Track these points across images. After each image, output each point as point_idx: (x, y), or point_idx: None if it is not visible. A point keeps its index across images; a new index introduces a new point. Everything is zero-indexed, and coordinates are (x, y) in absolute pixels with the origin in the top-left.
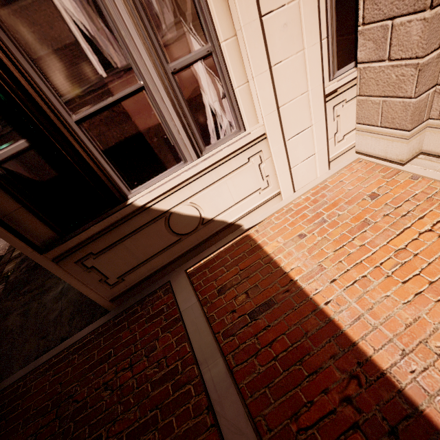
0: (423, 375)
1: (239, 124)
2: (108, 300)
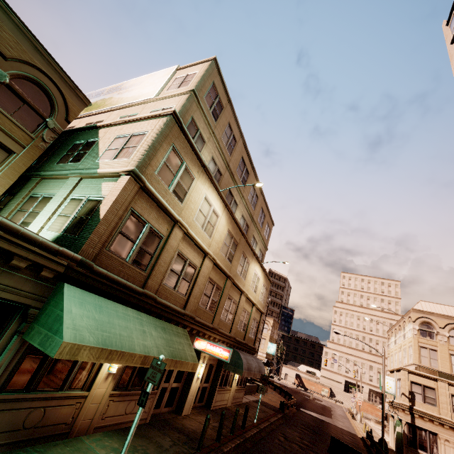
0: None
1: None
2: None
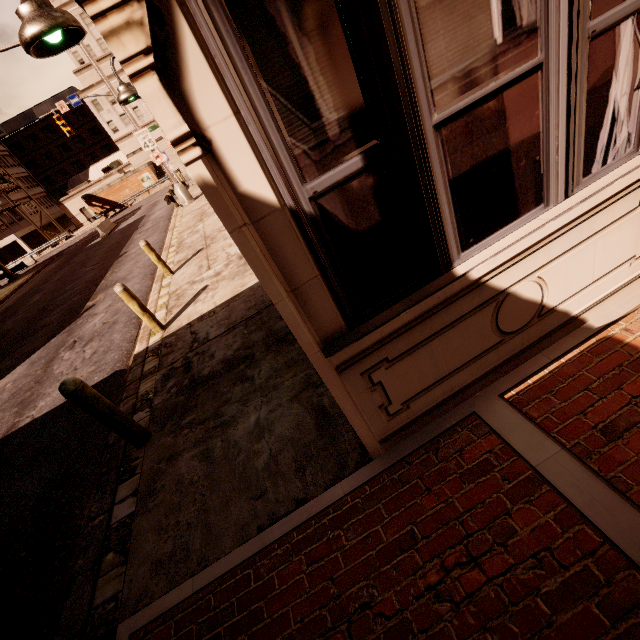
0: None
1: (639, 138)
2: (377, 440)
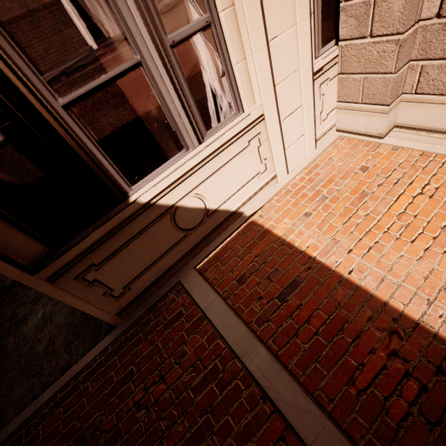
0: None
1: (238, 105)
2: (114, 314)
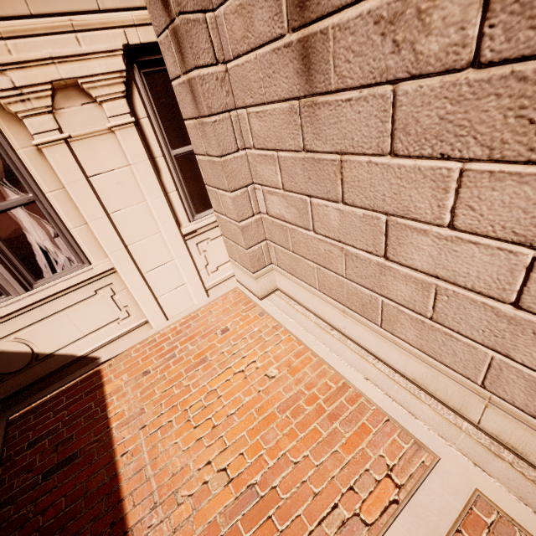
0: (156, 529)
1: (82, 258)
2: None
